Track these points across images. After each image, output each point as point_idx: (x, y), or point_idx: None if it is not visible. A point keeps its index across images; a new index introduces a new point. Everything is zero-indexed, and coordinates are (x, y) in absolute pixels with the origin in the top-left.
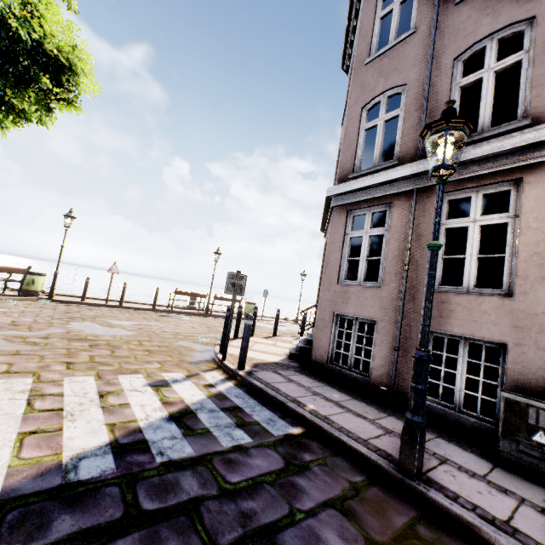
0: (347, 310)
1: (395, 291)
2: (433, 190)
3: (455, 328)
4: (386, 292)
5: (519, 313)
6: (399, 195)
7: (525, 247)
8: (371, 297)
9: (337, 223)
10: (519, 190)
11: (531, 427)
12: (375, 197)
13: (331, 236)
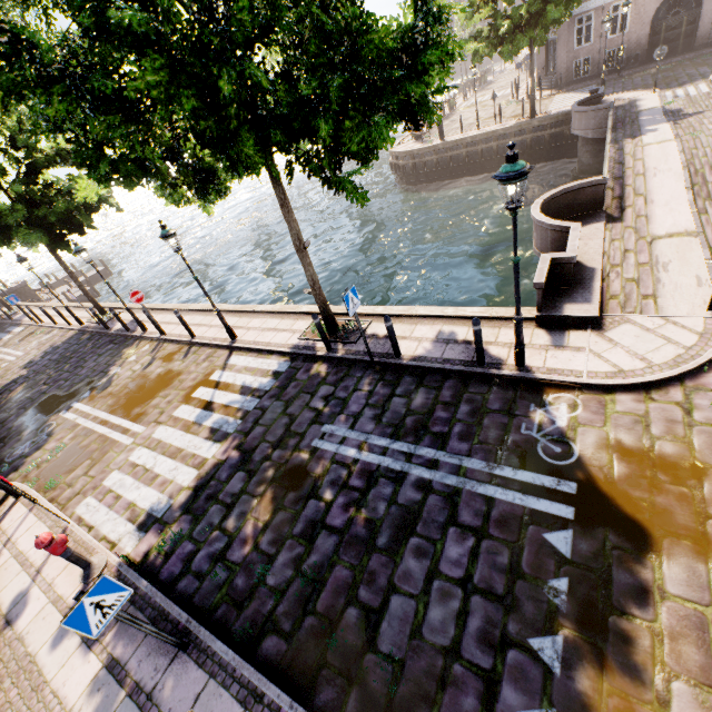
0: (579, 58)
1: (597, 44)
2: (608, 4)
3: (614, 47)
4: (594, 45)
5: (629, 36)
6: (597, 8)
7: (631, 18)
8: (588, 49)
9: (570, 25)
10: (630, 1)
11: (630, 60)
12: (587, 10)
13: (568, 31)
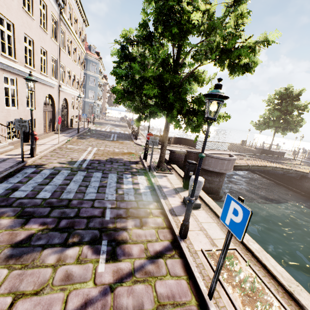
0: None
1: None
2: None
3: None
4: None
5: None
6: None
7: None
8: None
9: None
10: None
11: None
12: None
13: None
